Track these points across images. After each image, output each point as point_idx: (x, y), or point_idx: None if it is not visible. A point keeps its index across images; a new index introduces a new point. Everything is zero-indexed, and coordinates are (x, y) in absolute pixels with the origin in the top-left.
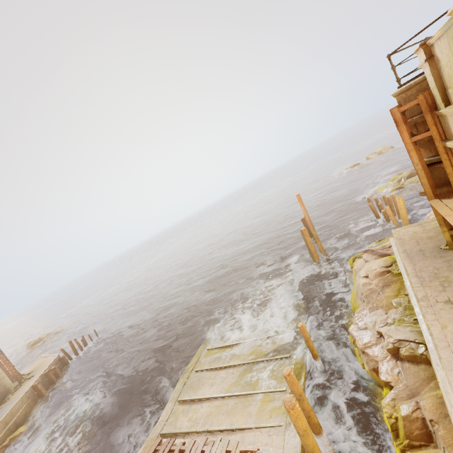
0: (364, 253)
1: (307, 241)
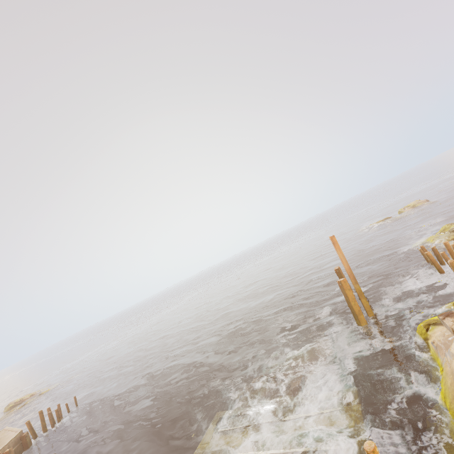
0: (446, 317)
1: (348, 297)
